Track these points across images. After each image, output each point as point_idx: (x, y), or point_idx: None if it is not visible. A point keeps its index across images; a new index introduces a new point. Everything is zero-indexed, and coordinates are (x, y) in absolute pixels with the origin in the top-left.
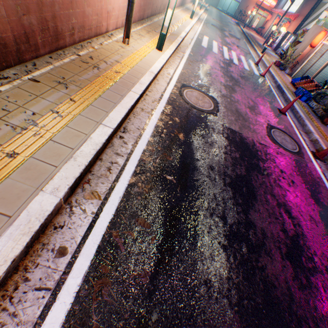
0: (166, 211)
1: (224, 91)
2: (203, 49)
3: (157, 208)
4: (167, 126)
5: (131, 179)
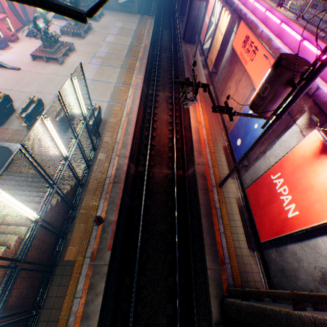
0: None
1: None
2: None
3: None
4: None
5: None
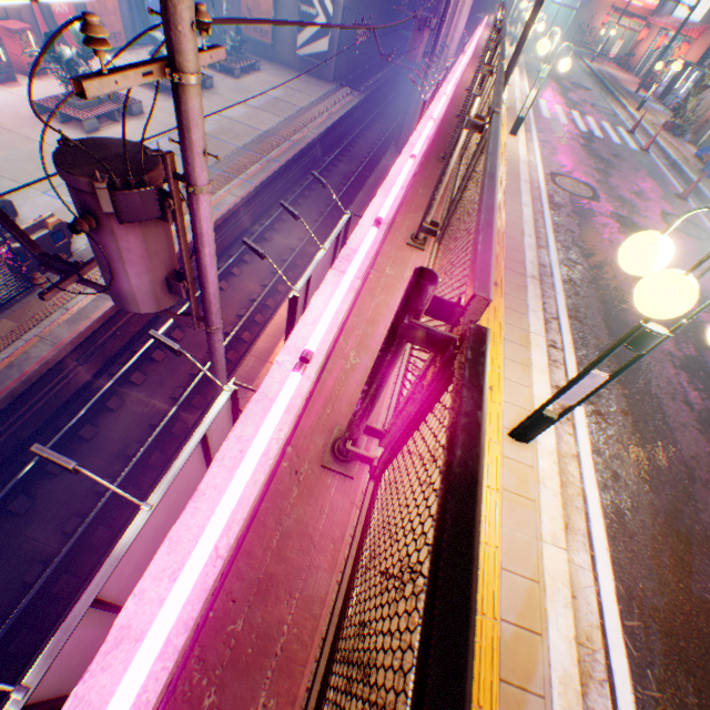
0: (587, 261)
1: (596, 177)
2: (547, 122)
3: (580, 259)
4: (558, 211)
5: (555, 242)
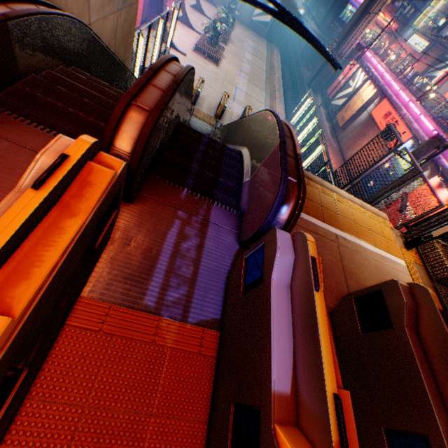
0: None
1: None
2: None
3: None
4: None
5: None
